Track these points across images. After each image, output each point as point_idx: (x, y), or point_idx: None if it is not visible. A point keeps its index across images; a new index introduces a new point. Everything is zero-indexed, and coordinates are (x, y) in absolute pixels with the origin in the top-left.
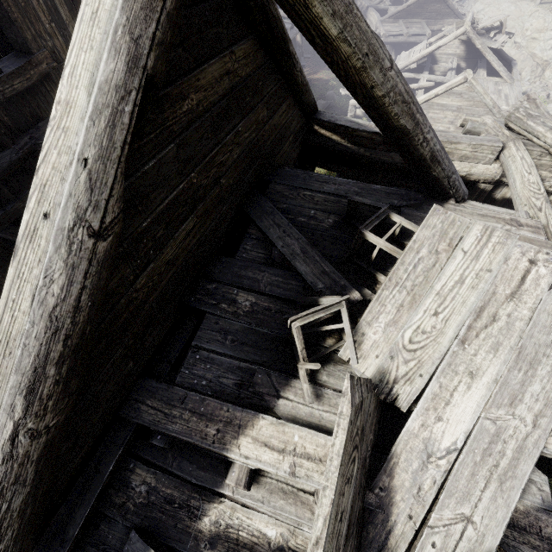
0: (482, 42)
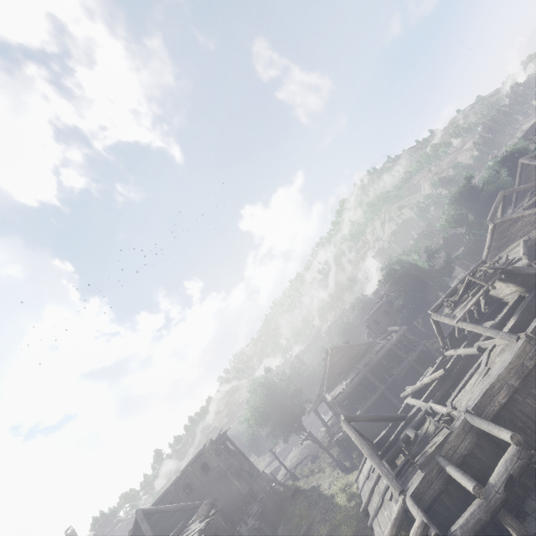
0: (448, 320)
